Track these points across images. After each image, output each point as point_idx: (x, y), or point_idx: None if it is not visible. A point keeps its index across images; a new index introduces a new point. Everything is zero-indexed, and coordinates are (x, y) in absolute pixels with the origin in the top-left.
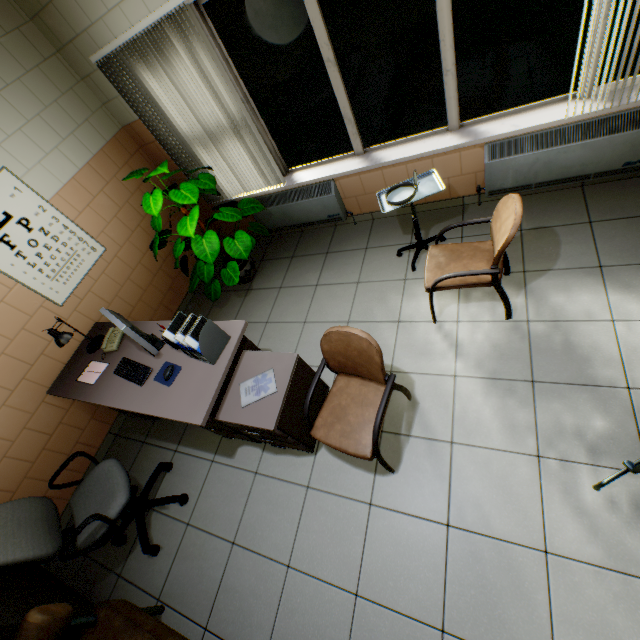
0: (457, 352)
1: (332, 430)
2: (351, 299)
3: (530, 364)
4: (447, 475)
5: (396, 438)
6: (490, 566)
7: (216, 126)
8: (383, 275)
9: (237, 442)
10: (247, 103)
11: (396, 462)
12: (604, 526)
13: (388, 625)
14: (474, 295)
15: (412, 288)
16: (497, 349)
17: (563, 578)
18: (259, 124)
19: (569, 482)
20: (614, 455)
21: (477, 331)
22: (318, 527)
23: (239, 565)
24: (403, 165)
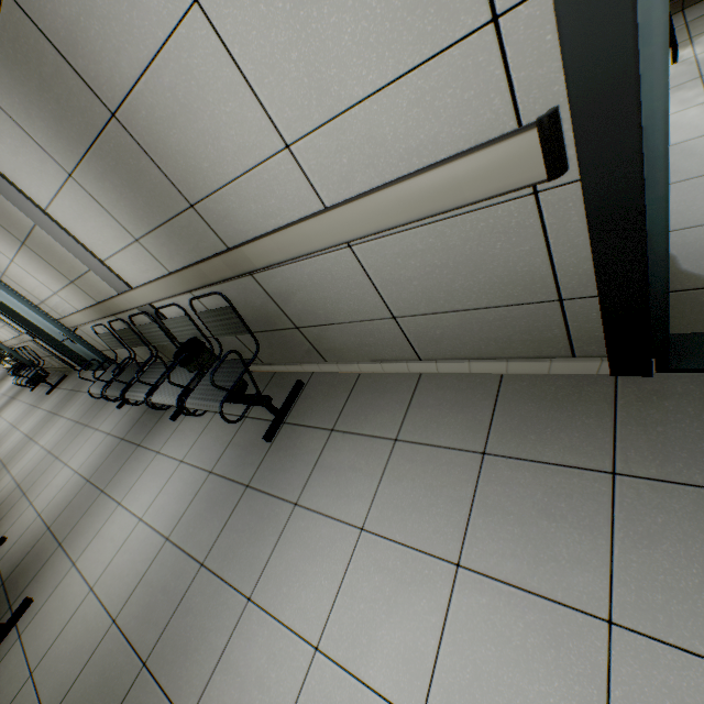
0: None
1: None
2: None
3: (698, 71)
4: None
5: None
6: None
7: None
8: None
9: None
10: None
11: None
12: None
13: None
14: None
15: None
16: None
17: None
18: None
19: None
20: None
21: None
22: None
23: None
24: None
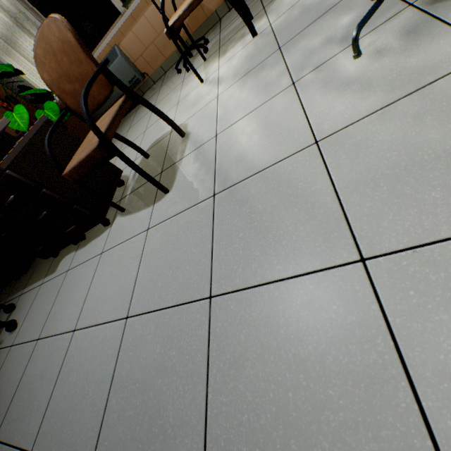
0: (219, 83)
1: (75, 157)
2: (148, 118)
3: (276, 42)
4: (213, 159)
5: (172, 168)
6: (258, 198)
7: (5, 28)
8: (169, 90)
9: (60, 258)
10: (20, 0)
11: (171, 183)
12: (377, 74)
13: (154, 329)
14: (229, 47)
15: (188, 80)
16: (249, 56)
17: (343, 149)
18: (41, 19)
19: (328, 75)
20: (368, 24)
21: (233, 61)
22: (104, 279)
23: (37, 356)
24: (155, 0)
